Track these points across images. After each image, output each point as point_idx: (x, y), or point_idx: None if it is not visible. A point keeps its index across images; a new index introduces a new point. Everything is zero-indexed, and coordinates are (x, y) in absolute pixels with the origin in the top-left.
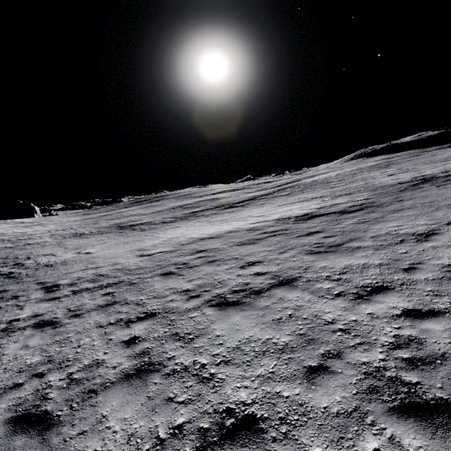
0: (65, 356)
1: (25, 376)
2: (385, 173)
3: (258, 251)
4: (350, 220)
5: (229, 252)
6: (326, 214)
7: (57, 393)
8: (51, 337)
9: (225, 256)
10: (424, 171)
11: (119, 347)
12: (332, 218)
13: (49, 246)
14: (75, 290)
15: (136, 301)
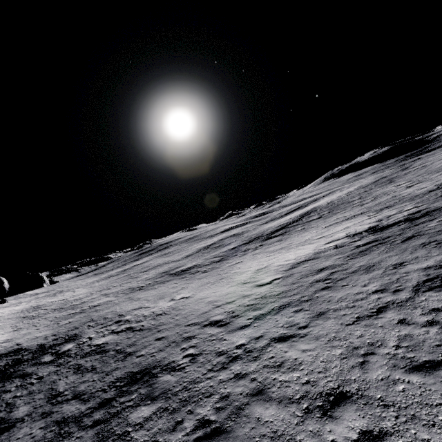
0: (364, 342)
1: (356, 358)
2: (400, 186)
3: (385, 257)
4: (429, 223)
5: (355, 264)
6: (395, 224)
7: (412, 354)
8: (316, 341)
9: (357, 267)
10: (439, 179)
11: (402, 326)
12: (408, 225)
13: (125, 303)
14: (252, 318)
15: (342, 306)
